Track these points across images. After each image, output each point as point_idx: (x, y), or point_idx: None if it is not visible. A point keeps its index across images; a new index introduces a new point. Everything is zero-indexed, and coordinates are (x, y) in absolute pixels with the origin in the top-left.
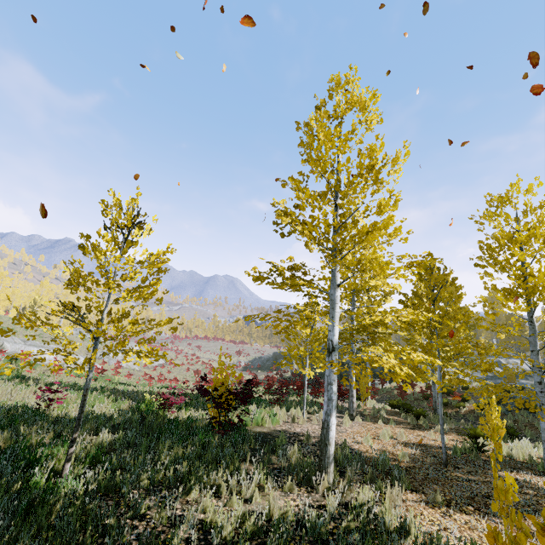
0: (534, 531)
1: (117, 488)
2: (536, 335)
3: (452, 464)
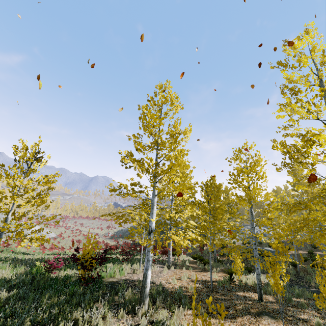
0: (245, 324)
1: None
2: (253, 219)
3: (216, 291)
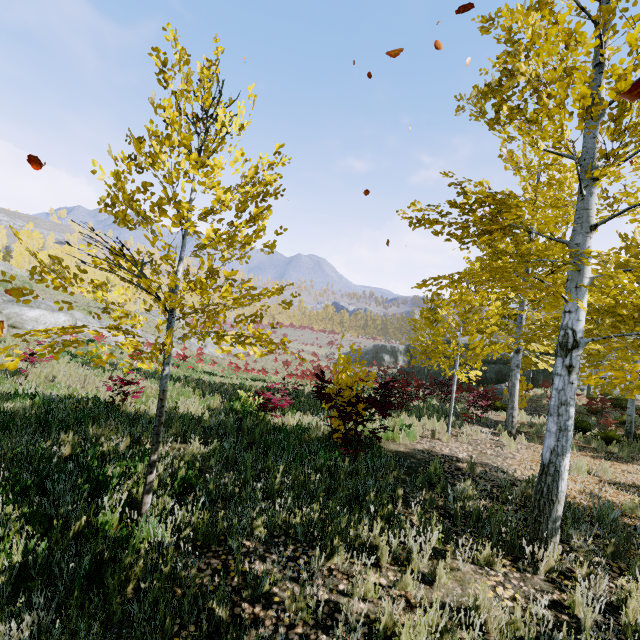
0: None
1: (220, 535)
2: None
3: None
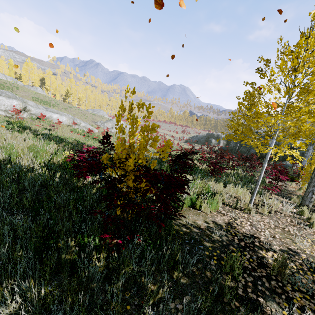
0: None
1: None
2: None
3: None
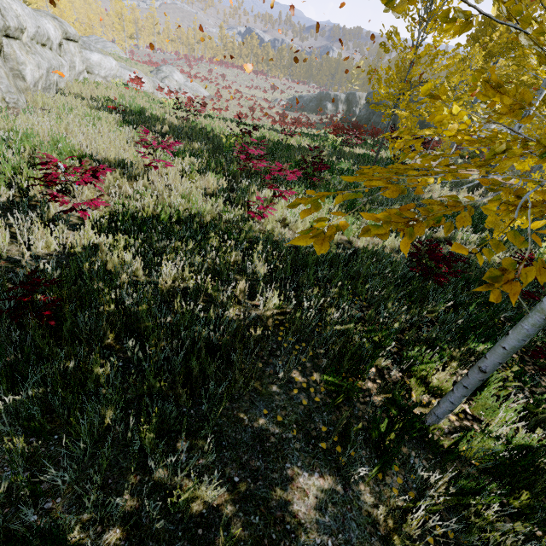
0: None
1: None
2: None
3: None
